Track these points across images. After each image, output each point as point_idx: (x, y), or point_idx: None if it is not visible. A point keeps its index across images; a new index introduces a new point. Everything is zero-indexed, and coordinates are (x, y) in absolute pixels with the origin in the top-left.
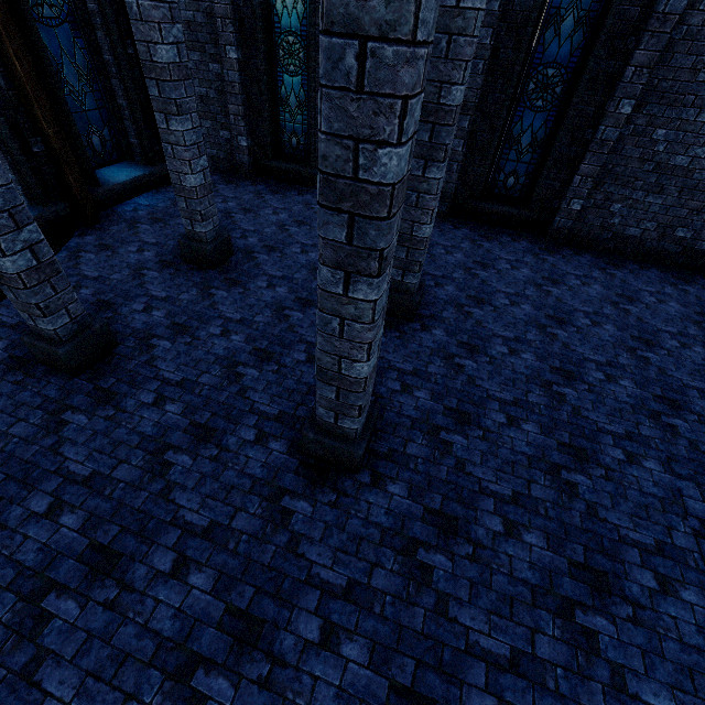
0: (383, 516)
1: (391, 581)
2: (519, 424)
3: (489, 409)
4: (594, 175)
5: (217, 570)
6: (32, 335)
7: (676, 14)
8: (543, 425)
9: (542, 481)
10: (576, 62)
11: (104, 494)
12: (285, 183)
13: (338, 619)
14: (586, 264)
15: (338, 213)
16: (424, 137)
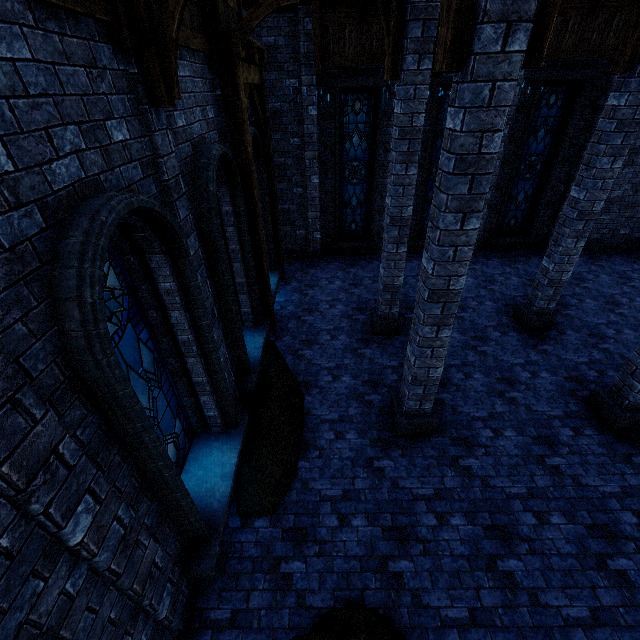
0: None
1: None
2: None
3: None
4: None
5: None
6: (406, 417)
7: None
8: None
9: None
10: (547, 151)
11: (550, 497)
12: (348, 256)
13: None
14: (581, 263)
15: None
16: (579, 227)
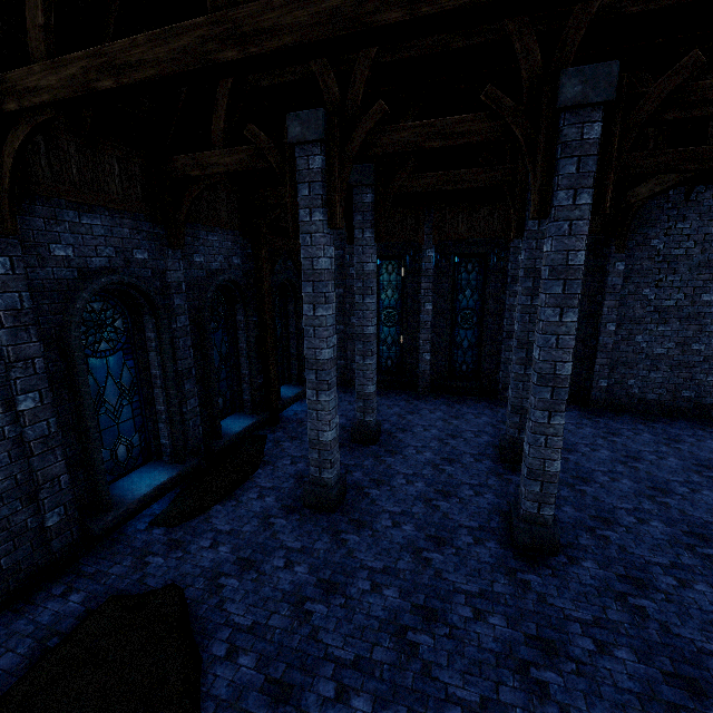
0: (590, 580)
1: (621, 615)
2: (647, 522)
3: (620, 514)
4: (607, 364)
5: (503, 614)
6: (310, 485)
7: (619, 285)
8: (664, 521)
9: (686, 554)
10: None
11: (400, 577)
12: (383, 389)
13: (601, 638)
14: (629, 421)
15: (546, 387)
16: (522, 355)
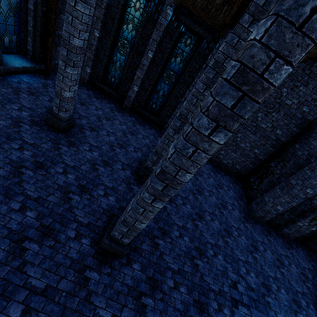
0: (130, 280)
1: (130, 313)
2: (183, 237)
3: (174, 229)
4: None
5: (47, 314)
6: None
7: None
8: (191, 238)
9: (188, 263)
10: None
11: None
12: (103, 94)
13: None
14: (210, 169)
15: (162, 182)
16: (178, 124)
